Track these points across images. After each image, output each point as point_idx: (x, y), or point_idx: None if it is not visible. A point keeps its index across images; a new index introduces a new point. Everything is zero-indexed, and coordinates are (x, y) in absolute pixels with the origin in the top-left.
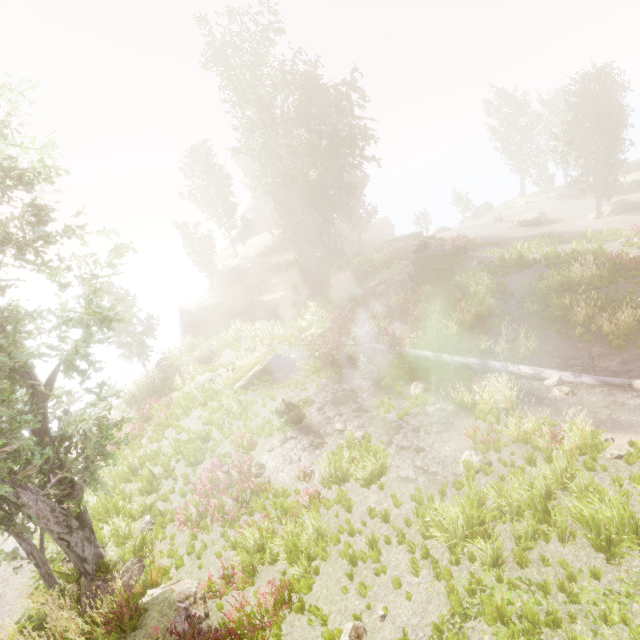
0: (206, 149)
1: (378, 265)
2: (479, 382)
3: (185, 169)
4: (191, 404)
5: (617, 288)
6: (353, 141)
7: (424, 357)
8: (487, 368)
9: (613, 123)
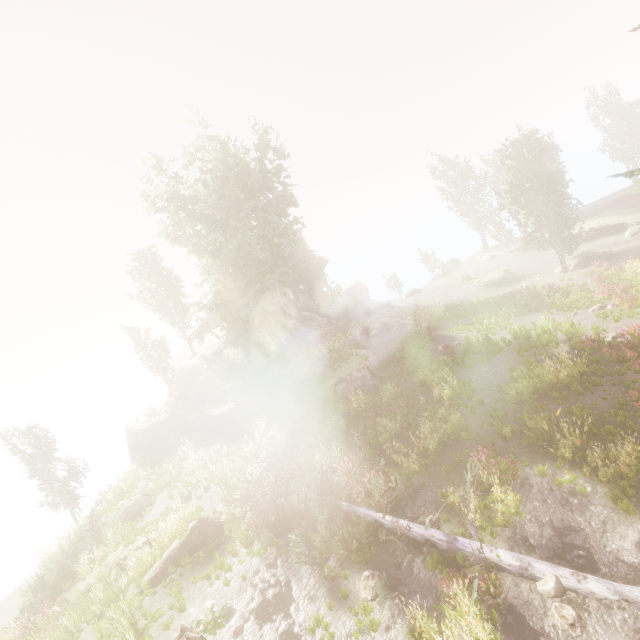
0: (152, 252)
1: (338, 356)
2: (448, 578)
3: (132, 274)
4: (82, 618)
5: (604, 396)
6: (293, 232)
7: (377, 522)
8: (456, 550)
9: (554, 181)
